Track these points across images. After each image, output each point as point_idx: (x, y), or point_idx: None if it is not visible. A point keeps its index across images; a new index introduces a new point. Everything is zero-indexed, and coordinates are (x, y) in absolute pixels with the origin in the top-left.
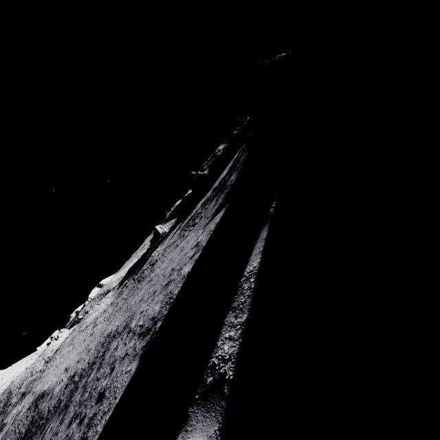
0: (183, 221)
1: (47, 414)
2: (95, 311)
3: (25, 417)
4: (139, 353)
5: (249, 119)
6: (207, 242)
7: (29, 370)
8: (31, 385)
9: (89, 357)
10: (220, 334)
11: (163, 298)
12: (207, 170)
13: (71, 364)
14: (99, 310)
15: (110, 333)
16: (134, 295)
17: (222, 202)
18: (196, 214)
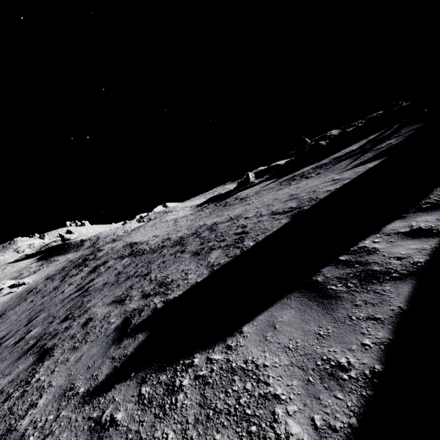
0: (280, 178)
1: (151, 249)
2: (174, 214)
3: (122, 249)
4: (285, 217)
5: (407, 104)
6: (361, 175)
7: (112, 231)
8: (120, 237)
9: (183, 232)
10: (429, 194)
11: (300, 200)
12: (325, 141)
13: (159, 234)
14: (178, 215)
15: (204, 224)
16: (224, 211)
17: (373, 157)
18: (305, 173)
